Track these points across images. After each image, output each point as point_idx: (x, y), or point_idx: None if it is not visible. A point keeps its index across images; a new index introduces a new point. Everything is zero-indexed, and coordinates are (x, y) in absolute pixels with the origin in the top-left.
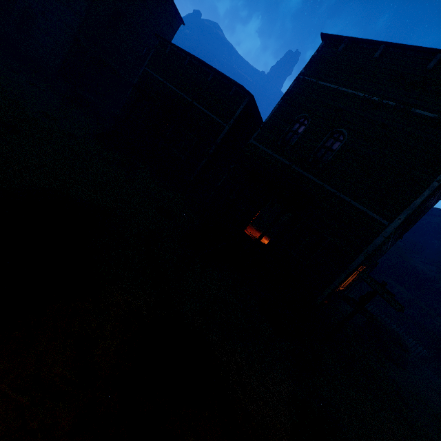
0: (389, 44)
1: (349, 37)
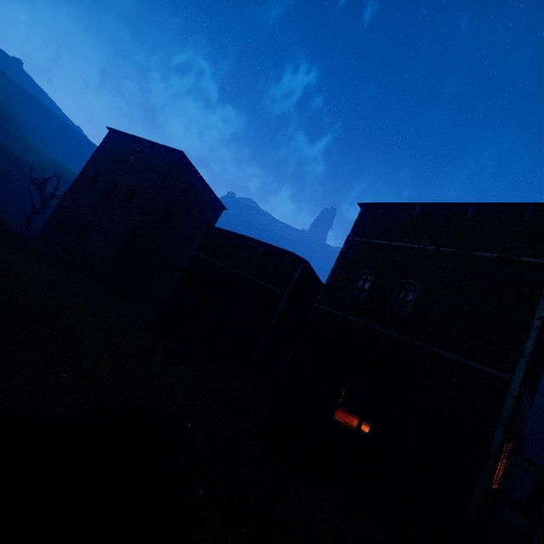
0: (423, 204)
1: (384, 203)
